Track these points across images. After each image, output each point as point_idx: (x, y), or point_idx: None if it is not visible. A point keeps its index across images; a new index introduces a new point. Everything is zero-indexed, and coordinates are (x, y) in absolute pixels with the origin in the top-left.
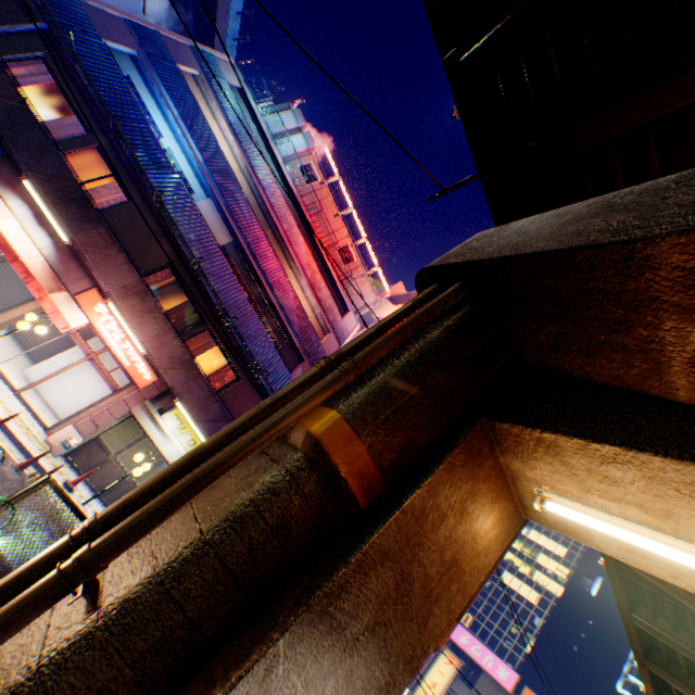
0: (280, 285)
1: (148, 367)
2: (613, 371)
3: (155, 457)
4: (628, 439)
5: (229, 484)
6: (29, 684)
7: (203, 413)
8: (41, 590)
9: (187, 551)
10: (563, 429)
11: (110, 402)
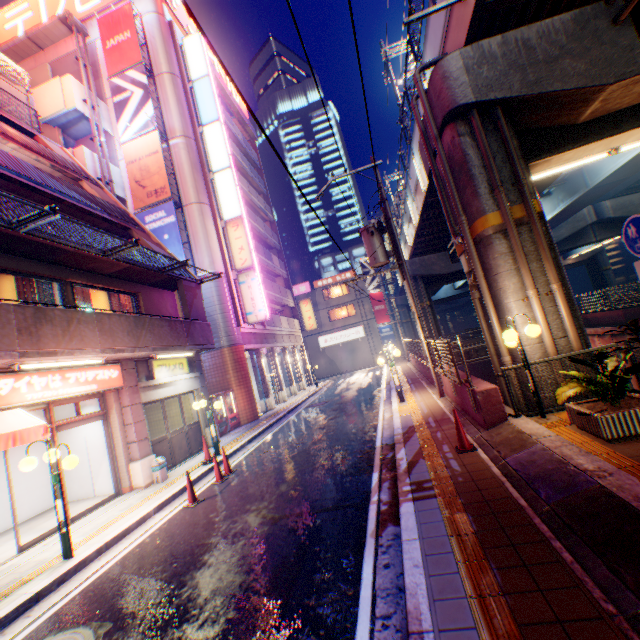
0: (17, 165)
1: (105, 369)
2: (558, 123)
3: (180, 402)
4: (574, 146)
5: (530, 249)
6: (569, 305)
7: (181, 339)
8: (564, 296)
9: (554, 264)
10: (556, 153)
11: (121, 423)
